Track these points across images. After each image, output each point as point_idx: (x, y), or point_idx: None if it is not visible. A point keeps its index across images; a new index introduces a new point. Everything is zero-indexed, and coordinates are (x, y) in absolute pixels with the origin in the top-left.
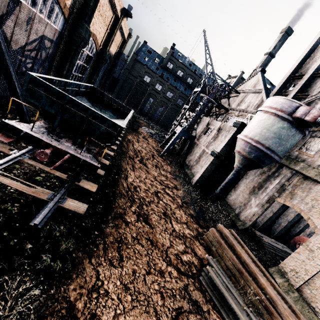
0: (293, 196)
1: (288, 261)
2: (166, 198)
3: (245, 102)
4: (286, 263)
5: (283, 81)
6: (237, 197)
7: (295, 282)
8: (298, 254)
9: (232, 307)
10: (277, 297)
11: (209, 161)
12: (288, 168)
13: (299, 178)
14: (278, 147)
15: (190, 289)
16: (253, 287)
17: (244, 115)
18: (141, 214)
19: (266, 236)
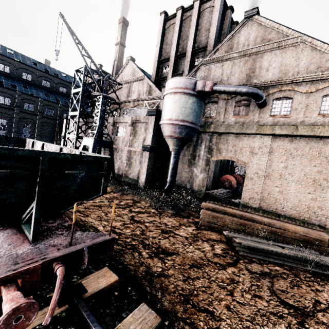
0: (220, 151)
1: (244, 195)
2: (144, 217)
3: (133, 91)
4: (244, 197)
5: (156, 66)
6: (181, 176)
7: (255, 204)
8: (246, 186)
9: (271, 250)
10: (270, 220)
11: (146, 158)
12: (205, 133)
13: (216, 136)
14: (197, 119)
15: (250, 269)
16: (257, 227)
17: (141, 104)
18: (155, 252)
19: (213, 190)
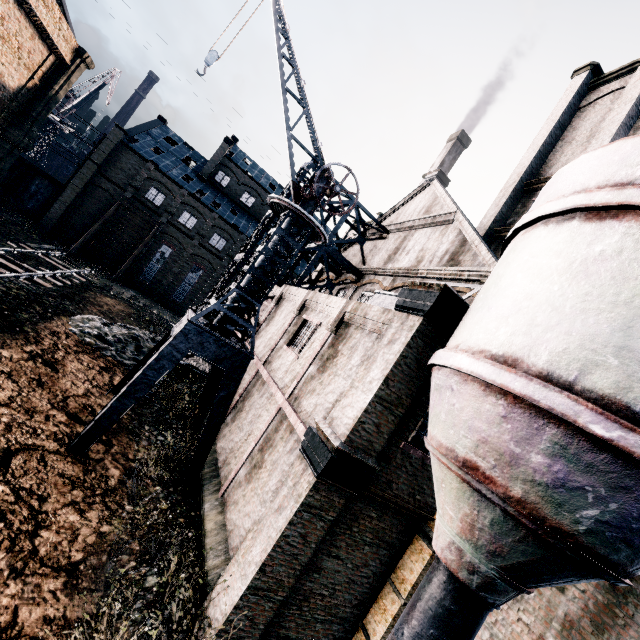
0: None
1: None
2: None
3: (407, 250)
4: None
5: (508, 195)
6: None
7: None
8: None
9: None
10: None
11: (295, 497)
12: None
13: None
14: None
15: None
16: None
17: None
18: None
19: None
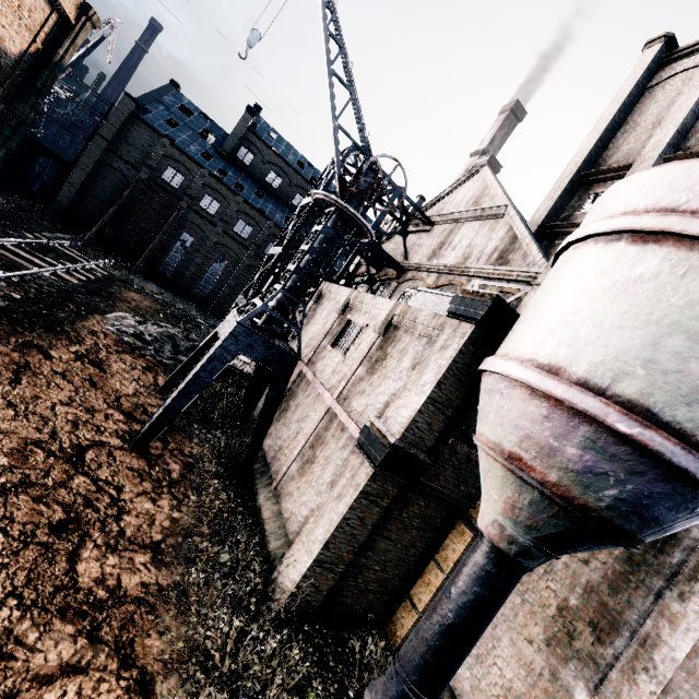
0: None
1: None
2: None
3: (454, 245)
4: None
5: (563, 187)
6: (486, 653)
7: None
8: None
9: None
10: None
11: (354, 486)
12: None
13: None
14: None
15: None
16: None
17: (459, 284)
18: None
19: None
